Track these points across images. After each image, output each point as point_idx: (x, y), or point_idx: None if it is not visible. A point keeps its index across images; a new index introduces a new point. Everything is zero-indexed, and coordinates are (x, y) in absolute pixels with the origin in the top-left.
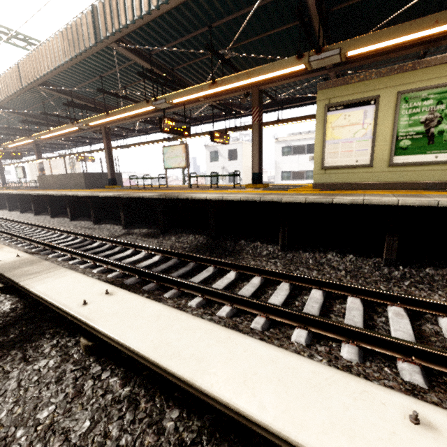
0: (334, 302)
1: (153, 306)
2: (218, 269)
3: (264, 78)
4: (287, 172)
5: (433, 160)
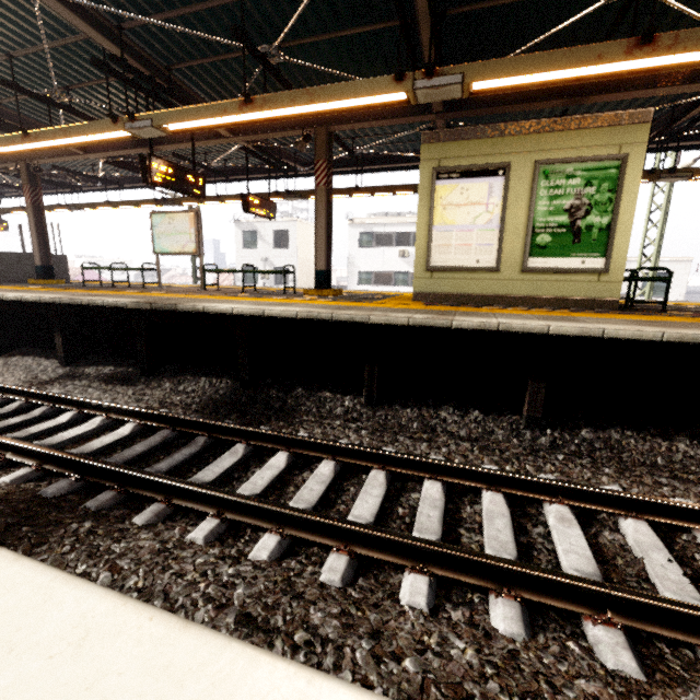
0: (462, 502)
1: (75, 597)
2: (255, 448)
3: (338, 107)
4: (367, 273)
5: (579, 266)
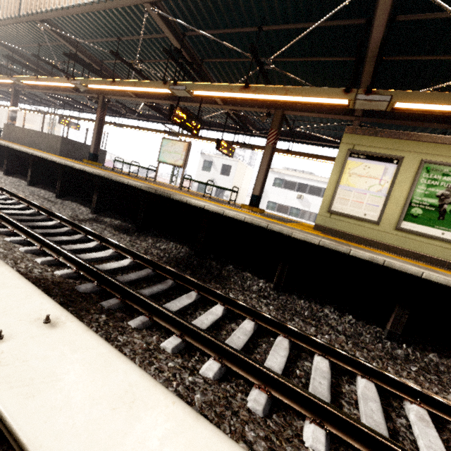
0: (341, 380)
1: (124, 369)
2: (201, 297)
3: (300, 101)
4: (273, 203)
5: (439, 236)
